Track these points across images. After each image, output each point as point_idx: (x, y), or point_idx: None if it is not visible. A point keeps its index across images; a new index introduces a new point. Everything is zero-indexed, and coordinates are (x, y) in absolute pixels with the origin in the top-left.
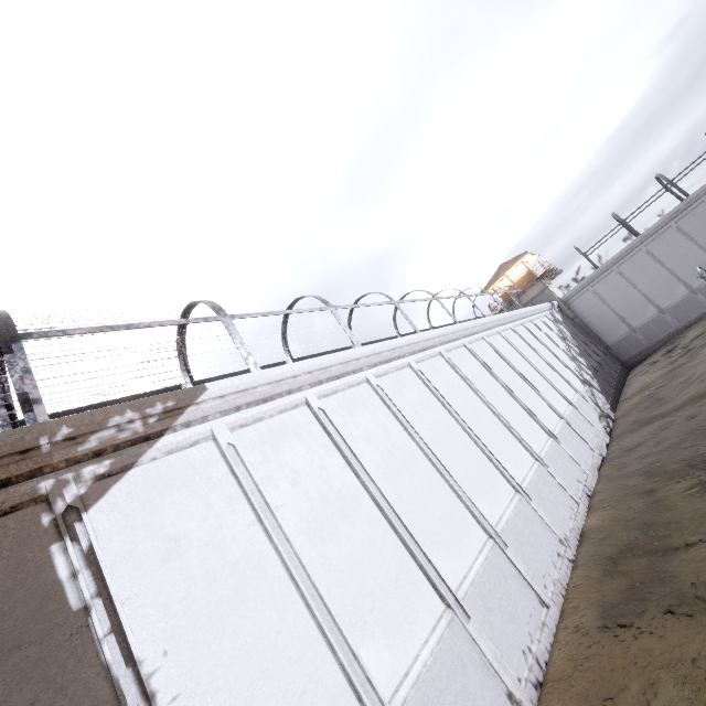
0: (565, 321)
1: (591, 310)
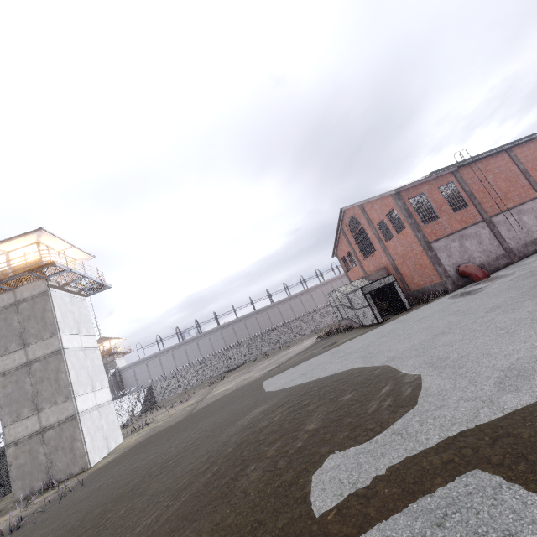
0: (109, 383)
1: (129, 379)
